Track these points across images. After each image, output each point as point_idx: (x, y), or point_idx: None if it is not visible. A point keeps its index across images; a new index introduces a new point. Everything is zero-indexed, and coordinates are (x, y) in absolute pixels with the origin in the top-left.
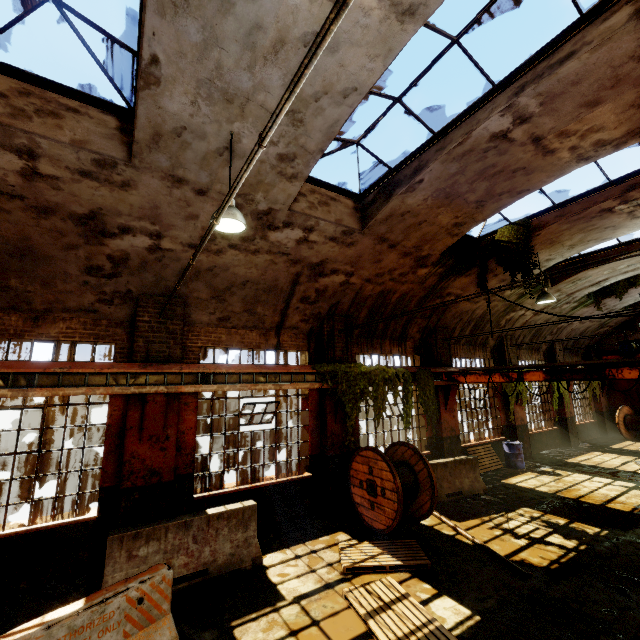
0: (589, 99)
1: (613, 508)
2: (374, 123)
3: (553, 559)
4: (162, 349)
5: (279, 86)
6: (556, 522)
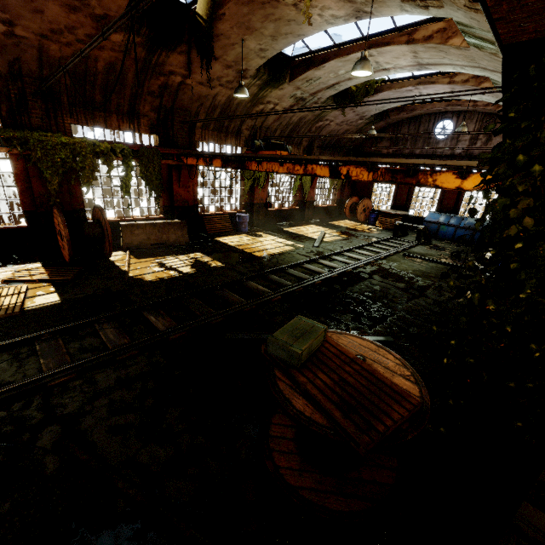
0: None
1: (253, 254)
2: None
3: (162, 277)
4: None
5: None
6: (203, 260)
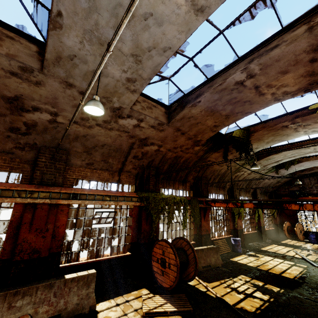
0: (283, 70)
1: (285, 276)
2: (178, 69)
3: (257, 307)
4: (51, 178)
5: (129, 40)
6: (258, 284)
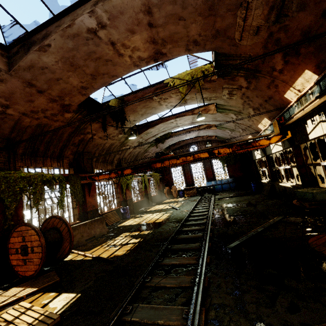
0: (130, 28)
1: (157, 222)
2: None
3: (128, 249)
4: None
5: None
6: (135, 234)
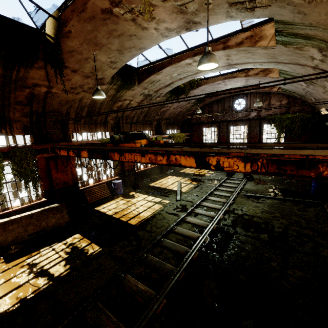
0: None
1: (129, 223)
2: None
3: (24, 297)
4: None
5: None
6: (80, 246)
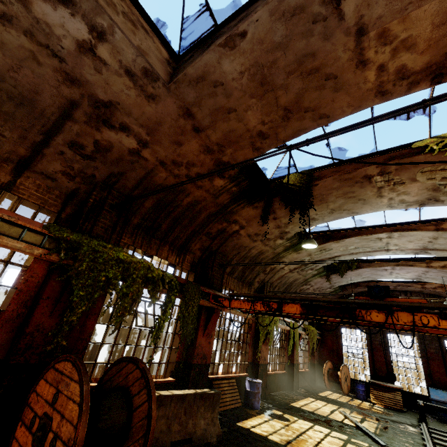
0: None
1: None
2: None
3: None
4: None
5: None
6: None
